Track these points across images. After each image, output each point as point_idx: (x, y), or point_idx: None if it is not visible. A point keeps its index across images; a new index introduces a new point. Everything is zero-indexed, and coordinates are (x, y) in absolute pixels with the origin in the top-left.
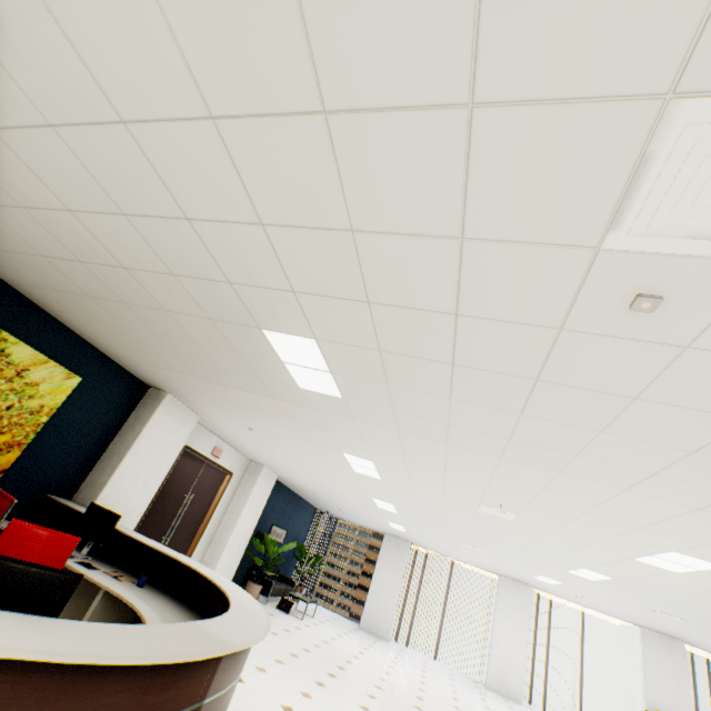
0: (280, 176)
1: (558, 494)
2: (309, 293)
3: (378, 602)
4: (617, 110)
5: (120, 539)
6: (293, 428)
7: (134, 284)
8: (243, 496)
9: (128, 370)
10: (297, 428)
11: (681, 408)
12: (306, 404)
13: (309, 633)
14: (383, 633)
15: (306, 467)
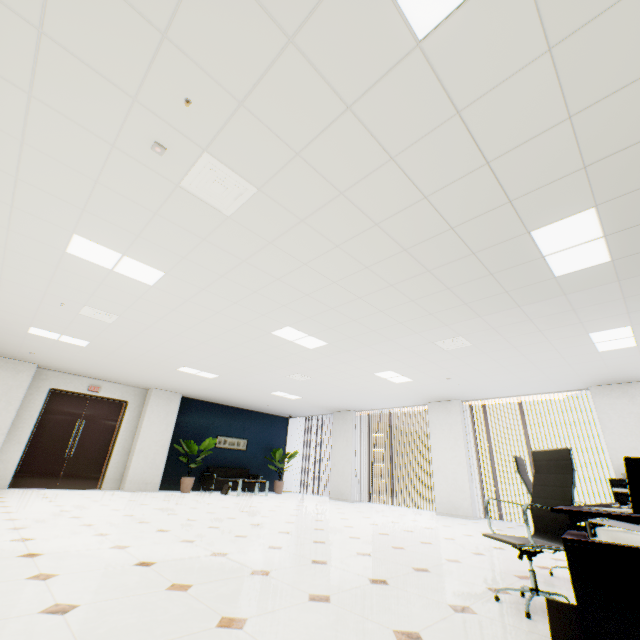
0: None
1: None
2: None
3: (338, 472)
4: None
5: None
6: None
7: None
8: (143, 414)
9: None
10: None
11: None
12: None
13: (213, 498)
14: (347, 497)
15: (119, 368)
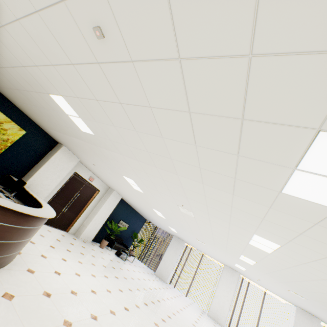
0: None
1: (190, 192)
2: (40, 66)
3: (164, 265)
4: None
5: (28, 194)
6: (101, 161)
7: (12, 77)
8: (103, 201)
9: (48, 133)
10: (102, 160)
11: (166, 110)
12: (92, 143)
13: (122, 265)
14: (164, 279)
15: (123, 188)
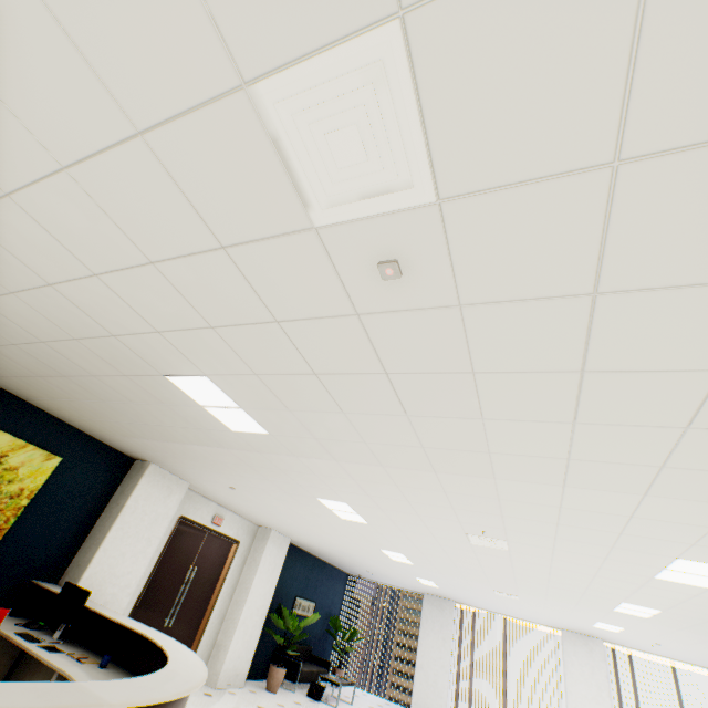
0: (77, 229)
1: (517, 506)
2: (169, 330)
3: (427, 679)
4: (225, 108)
5: (95, 618)
6: (261, 478)
7: (59, 356)
8: (253, 565)
9: (110, 445)
10: (263, 477)
11: (517, 373)
12: (250, 449)
13: None
14: None
15: (303, 523)
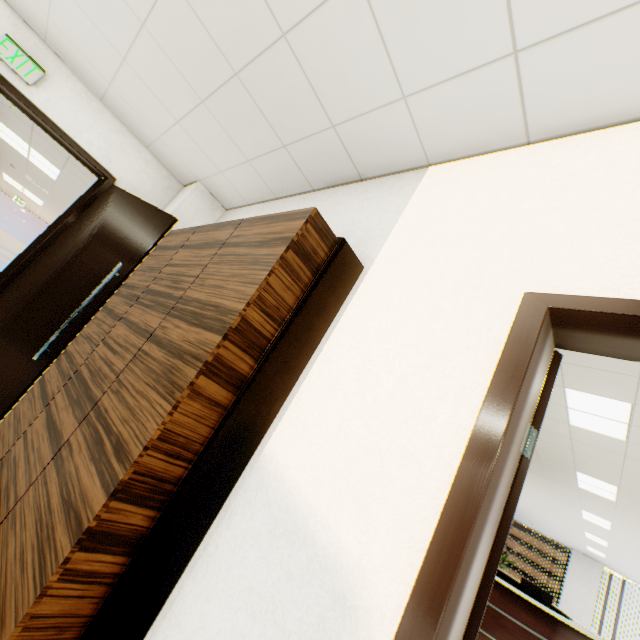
0: None
1: None
2: (631, 482)
3: (570, 612)
4: None
5: None
6: (543, 488)
7: None
8: None
9: None
10: (547, 489)
11: None
12: (573, 489)
13: None
14: None
15: (524, 497)
